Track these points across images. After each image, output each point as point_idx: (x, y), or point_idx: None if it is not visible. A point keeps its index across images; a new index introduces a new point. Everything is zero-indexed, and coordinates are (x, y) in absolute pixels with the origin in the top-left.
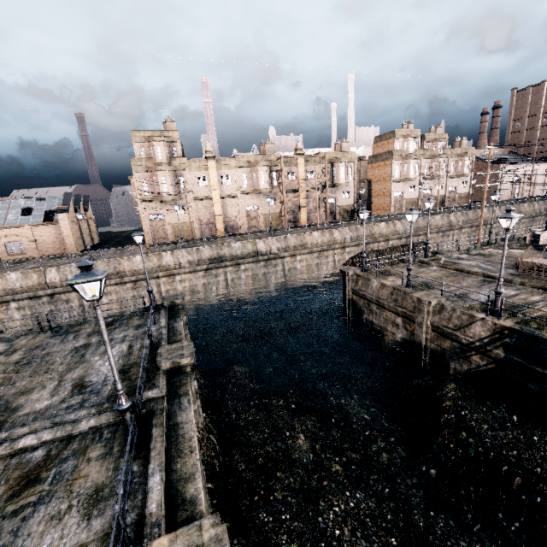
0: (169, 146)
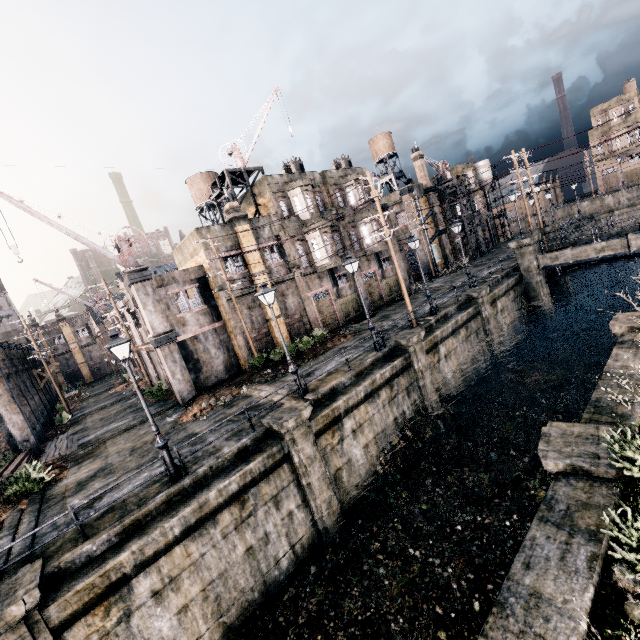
0: (625, 107)
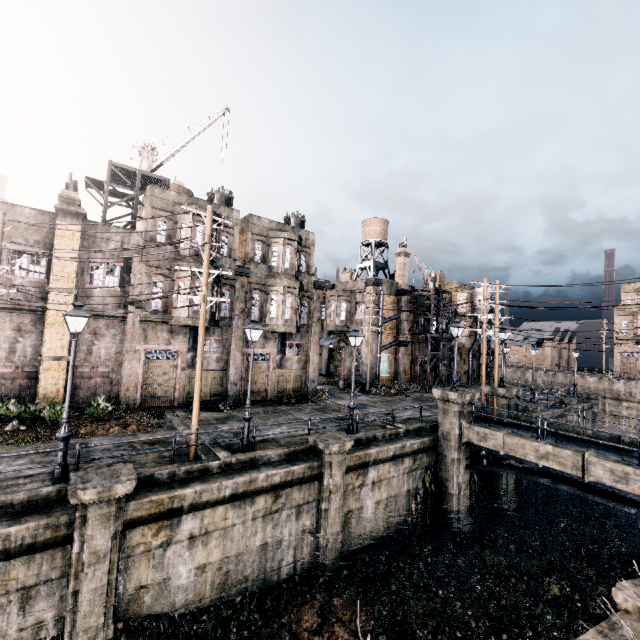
0: None
